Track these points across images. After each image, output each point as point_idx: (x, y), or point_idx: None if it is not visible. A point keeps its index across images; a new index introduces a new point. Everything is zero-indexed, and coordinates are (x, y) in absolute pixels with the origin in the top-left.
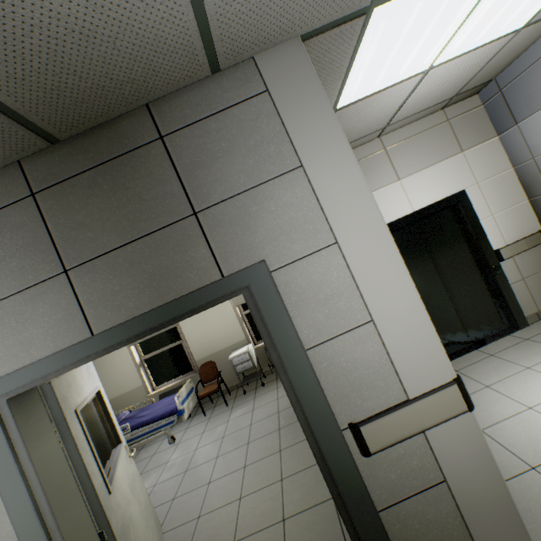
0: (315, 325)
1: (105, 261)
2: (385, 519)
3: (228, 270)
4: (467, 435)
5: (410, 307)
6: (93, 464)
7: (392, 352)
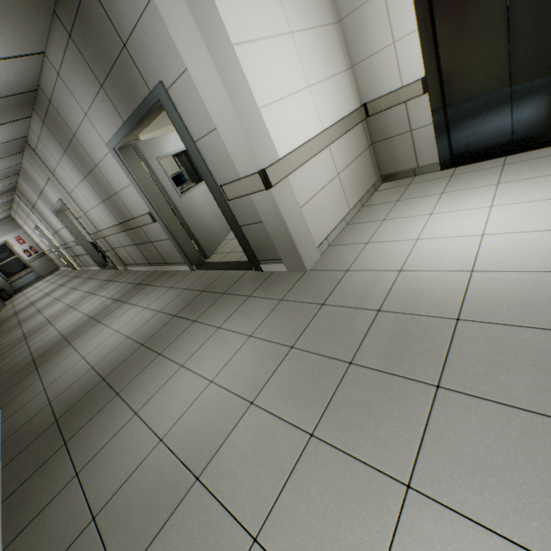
0: (195, 127)
1: (110, 81)
2: (244, 230)
3: (151, 88)
4: (269, 203)
5: (231, 120)
6: (169, 184)
7: (229, 150)
